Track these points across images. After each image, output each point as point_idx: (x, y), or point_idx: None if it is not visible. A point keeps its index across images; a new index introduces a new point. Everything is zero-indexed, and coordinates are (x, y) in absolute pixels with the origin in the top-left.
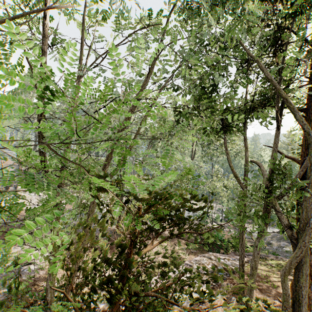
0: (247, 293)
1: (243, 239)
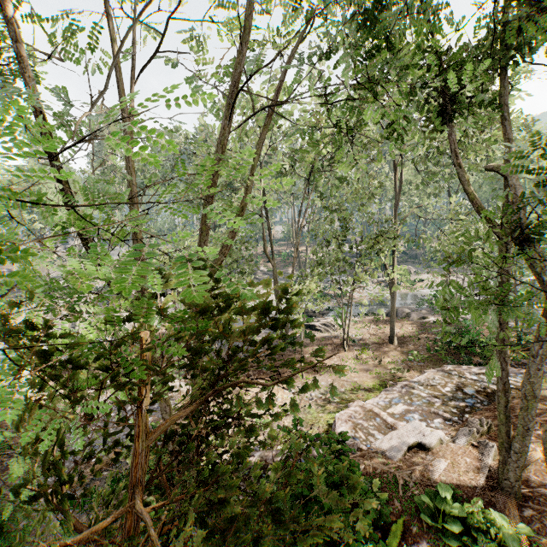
0: (515, 441)
1: (504, 342)
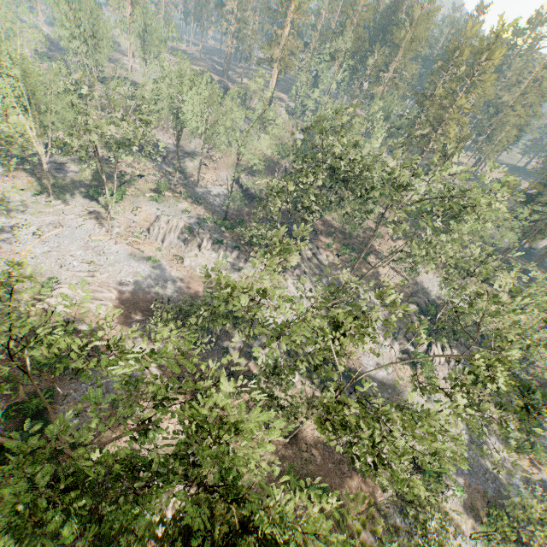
0: None
1: None
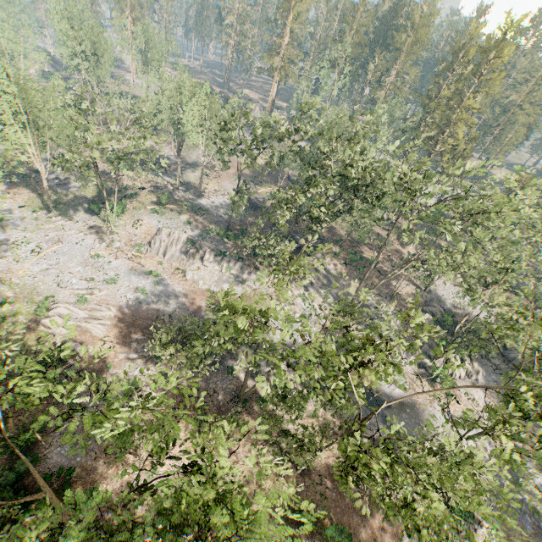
0: None
1: None
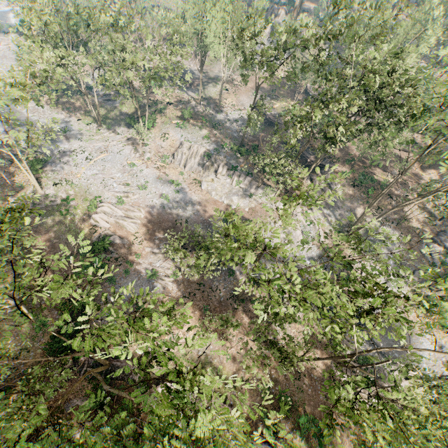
0: None
1: None
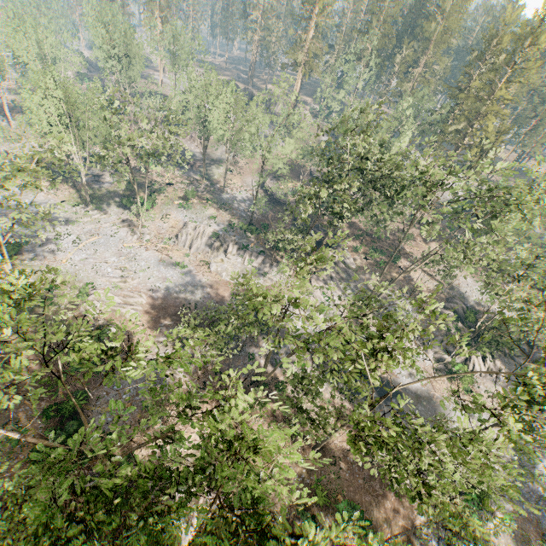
0: None
1: None
